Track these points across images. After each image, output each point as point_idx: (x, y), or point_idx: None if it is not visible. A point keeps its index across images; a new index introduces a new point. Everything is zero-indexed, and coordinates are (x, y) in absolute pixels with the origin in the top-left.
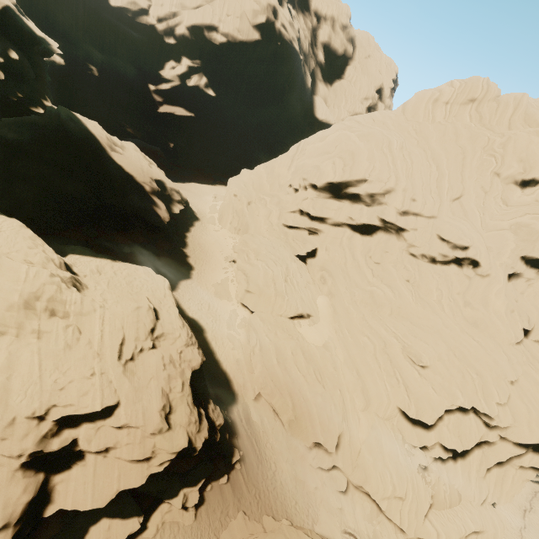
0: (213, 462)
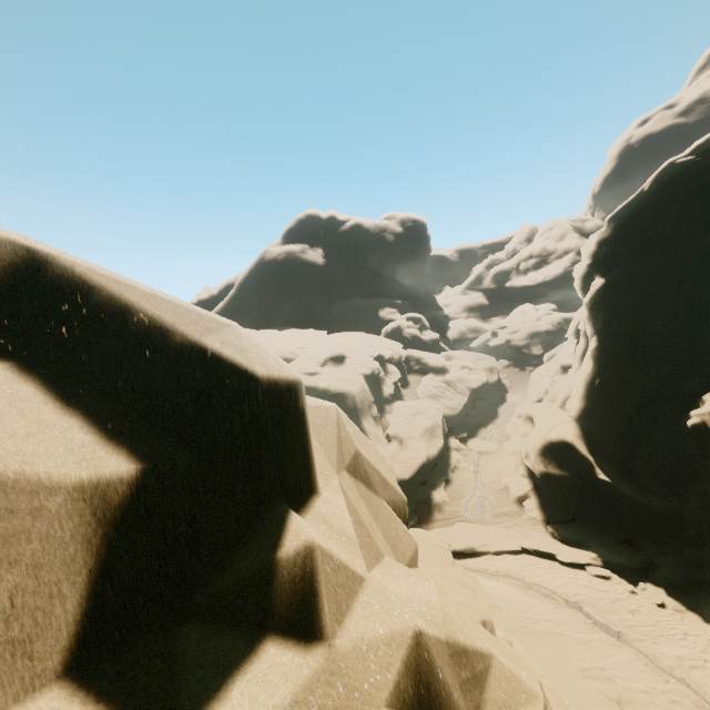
0: (521, 364)
